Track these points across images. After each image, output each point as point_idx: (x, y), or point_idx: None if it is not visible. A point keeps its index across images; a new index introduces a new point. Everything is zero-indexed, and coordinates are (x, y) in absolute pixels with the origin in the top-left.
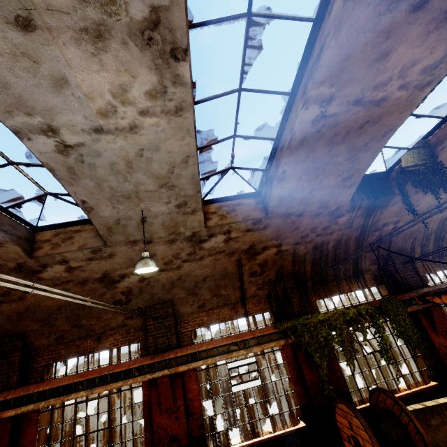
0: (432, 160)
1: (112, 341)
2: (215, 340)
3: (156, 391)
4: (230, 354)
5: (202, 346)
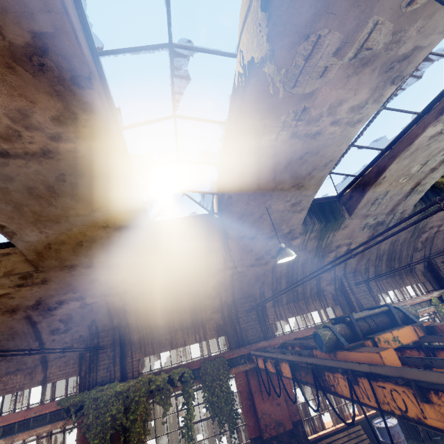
0: (219, 210)
1: None
2: None
3: None
4: None
5: None
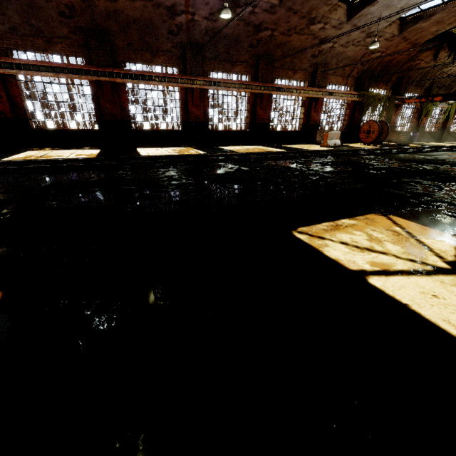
0: None
1: (299, 76)
2: (338, 90)
3: (314, 103)
4: (342, 98)
5: (335, 91)
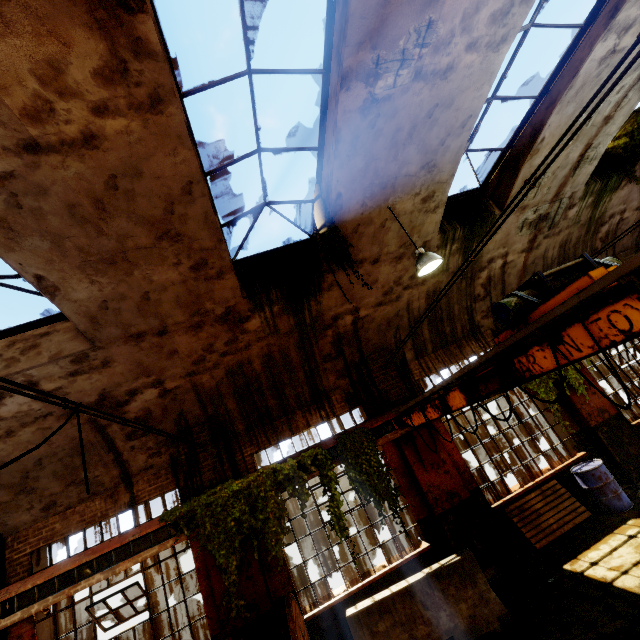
0: (327, 216)
1: None
2: (55, 566)
3: None
4: (76, 586)
5: (27, 584)
